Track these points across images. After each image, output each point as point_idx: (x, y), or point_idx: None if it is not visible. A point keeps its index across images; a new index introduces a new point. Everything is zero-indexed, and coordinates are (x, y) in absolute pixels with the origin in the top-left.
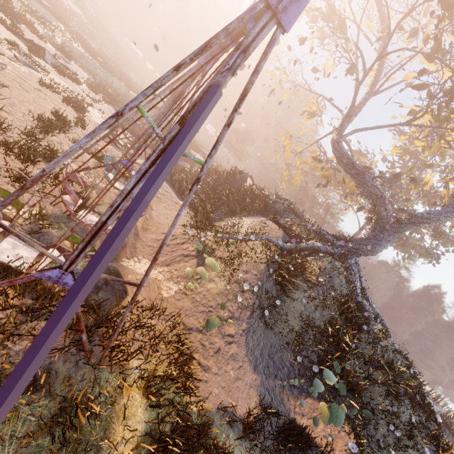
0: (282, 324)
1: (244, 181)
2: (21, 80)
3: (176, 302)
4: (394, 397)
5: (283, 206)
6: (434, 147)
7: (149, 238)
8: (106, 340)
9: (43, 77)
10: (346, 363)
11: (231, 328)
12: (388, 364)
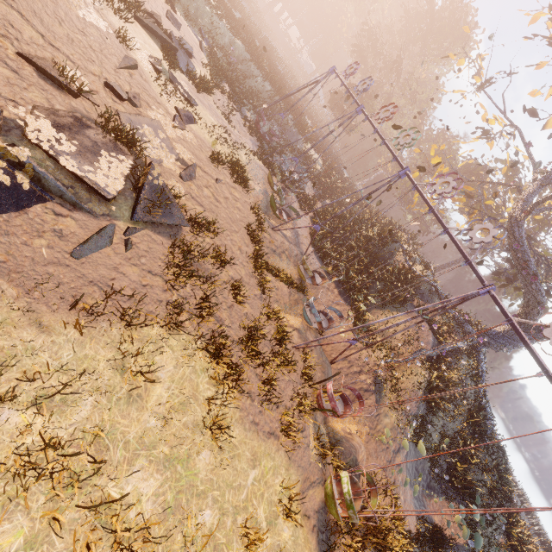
0: (426, 440)
1: (395, 255)
2: (206, 176)
3: (367, 445)
4: (494, 495)
5: (429, 286)
6: None
7: (332, 370)
8: (388, 548)
9: (201, 130)
10: (470, 474)
11: (399, 457)
12: (497, 470)
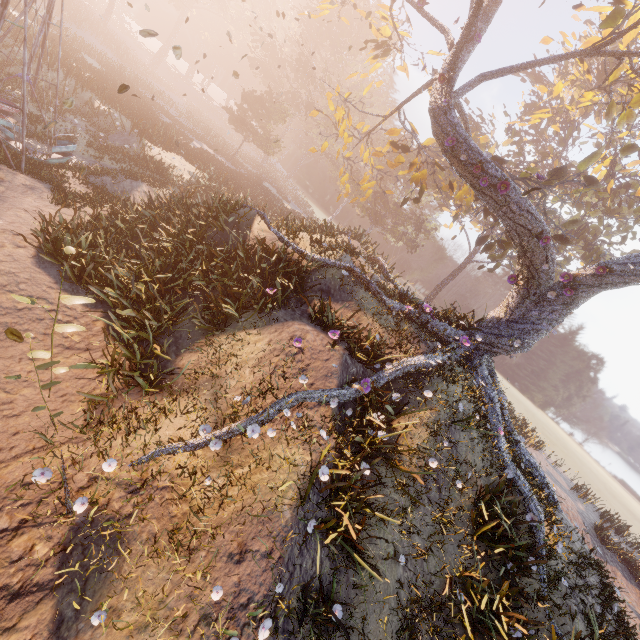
0: None
1: (246, 229)
2: None
3: None
4: None
5: (340, 272)
6: (633, 103)
7: None
8: None
9: None
10: None
11: None
12: None
